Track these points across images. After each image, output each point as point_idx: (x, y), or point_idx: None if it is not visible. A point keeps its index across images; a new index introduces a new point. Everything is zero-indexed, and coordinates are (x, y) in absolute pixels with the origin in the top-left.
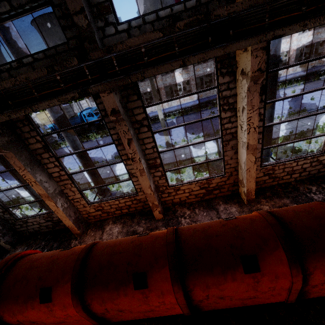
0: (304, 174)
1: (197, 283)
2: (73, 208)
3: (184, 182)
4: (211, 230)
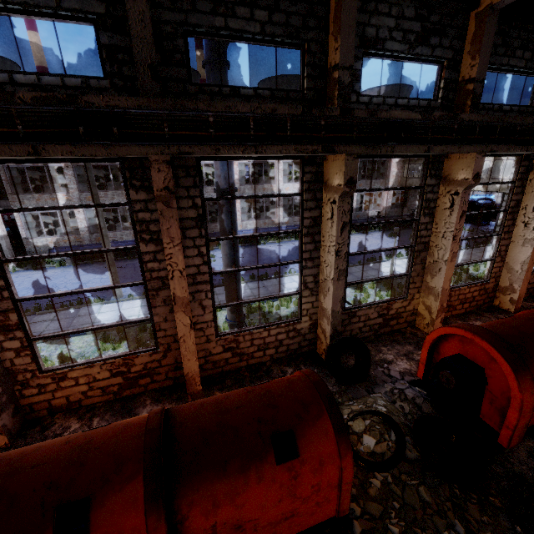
0: (283, 350)
1: None
2: None
3: (76, 362)
4: (32, 456)
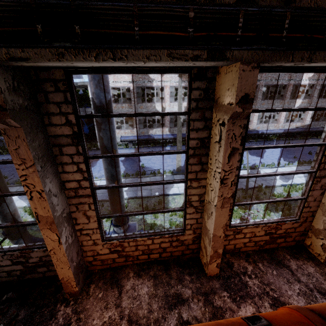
0: None
1: None
2: (76, 246)
3: (248, 223)
4: None
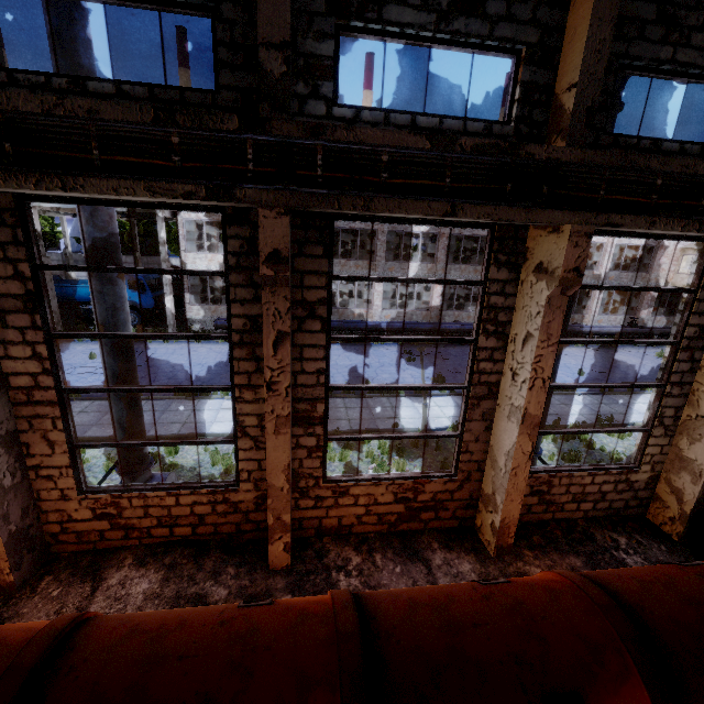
0: (602, 507)
1: None
2: (25, 497)
3: (361, 476)
4: (458, 608)
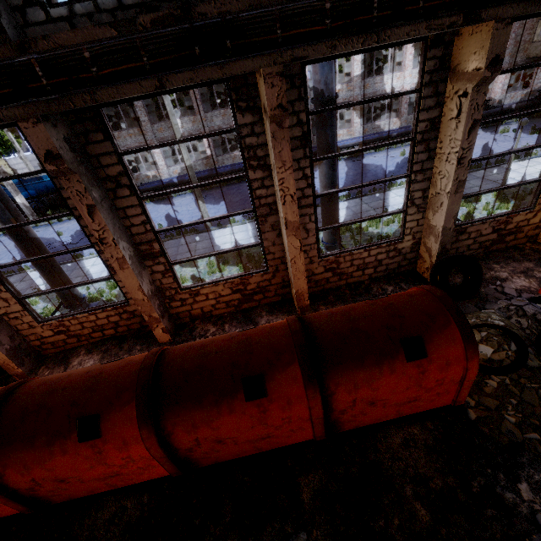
0: (381, 270)
1: (179, 422)
2: (8, 331)
3: (205, 282)
4: (212, 346)
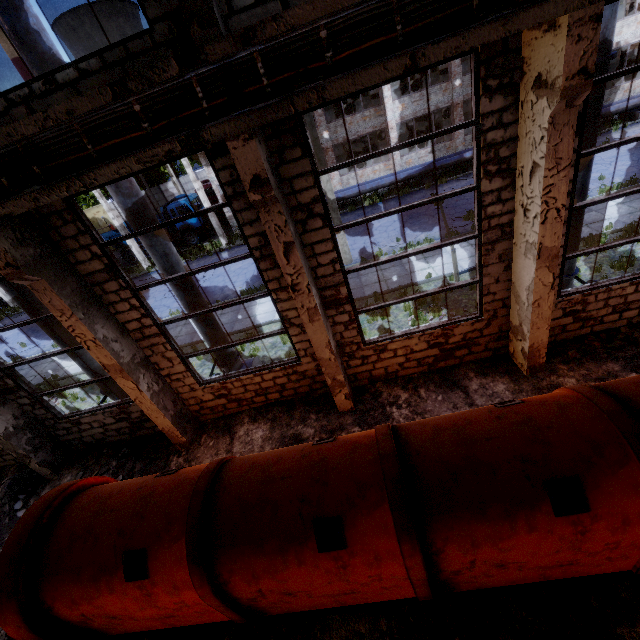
0: None
1: (452, 537)
2: (170, 394)
3: (395, 334)
4: (473, 429)
